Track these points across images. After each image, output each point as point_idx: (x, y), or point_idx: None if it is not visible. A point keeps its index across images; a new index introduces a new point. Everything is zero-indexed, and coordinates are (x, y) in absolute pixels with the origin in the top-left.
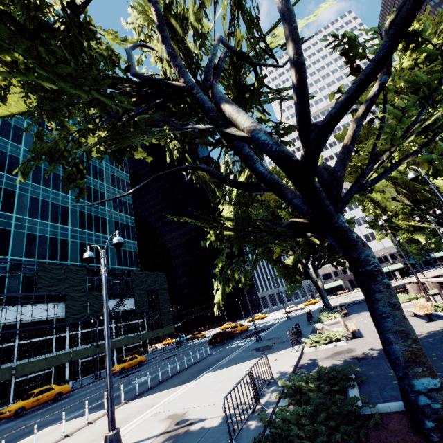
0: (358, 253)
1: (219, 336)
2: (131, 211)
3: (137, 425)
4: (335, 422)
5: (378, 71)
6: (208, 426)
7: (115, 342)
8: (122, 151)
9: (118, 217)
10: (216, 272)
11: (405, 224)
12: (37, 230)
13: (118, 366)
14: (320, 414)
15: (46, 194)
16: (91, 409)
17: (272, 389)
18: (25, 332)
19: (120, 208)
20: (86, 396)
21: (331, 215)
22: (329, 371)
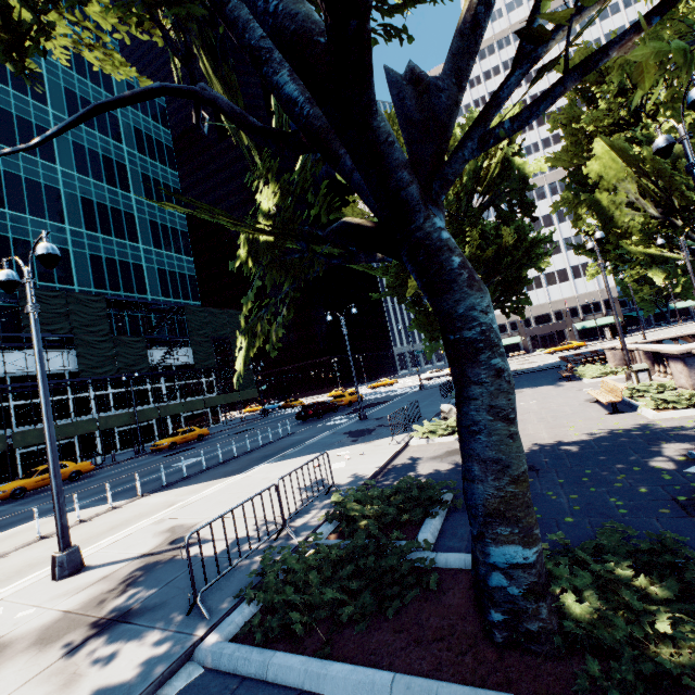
0: (453, 301)
1: (313, 408)
2: (180, 203)
3: (125, 536)
4: (359, 585)
5: None
6: (205, 553)
7: (166, 409)
8: (19, 38)
9: (155, 214)
10: (242, 320)
11: (639, 251)
12: (7, 228)
13: (165, 440)
14: (347, 566)
15: (10, 162)
16: (101, 499)
17: (326, 503)
18: (21, 389)
19: (159, 197)
20: (110, 479)
21: (410, 210)
22: (412, 486)
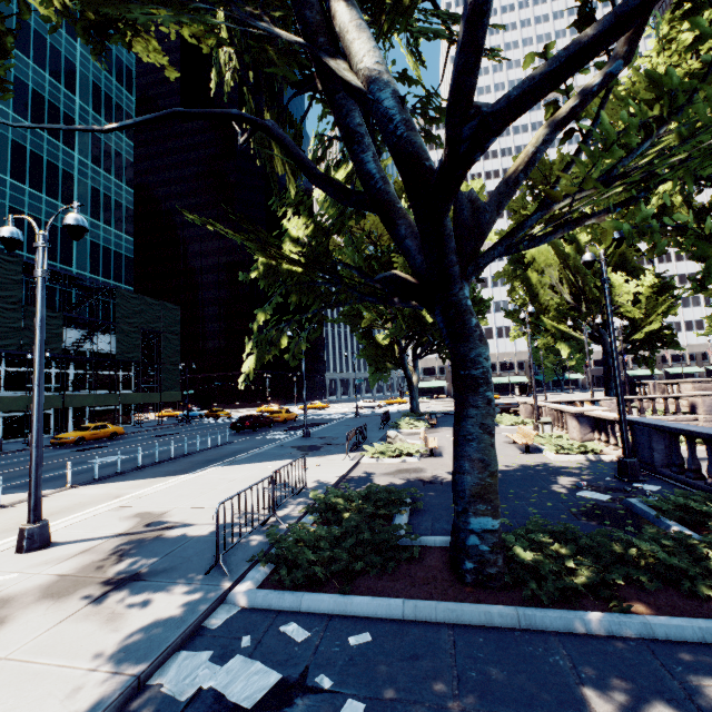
0: (468, 348)
1: (250, 420)
2: (130, 177)
3: (83, 519)
4: (363, 550)
5: (613, 40)
6: (194, 533)
7: (73, 399)
8: (105, 26)
9: (99, 181)
10: (255, 325)
11: (553, 327)
12: None
13: (72, 434)
14: (349, 539)
15: None
16: (12, 488)
17: (300, 501)
18: None
19: (107, 164)
20: (7, 469)
21: (452, 281)
22: (381, 490)
